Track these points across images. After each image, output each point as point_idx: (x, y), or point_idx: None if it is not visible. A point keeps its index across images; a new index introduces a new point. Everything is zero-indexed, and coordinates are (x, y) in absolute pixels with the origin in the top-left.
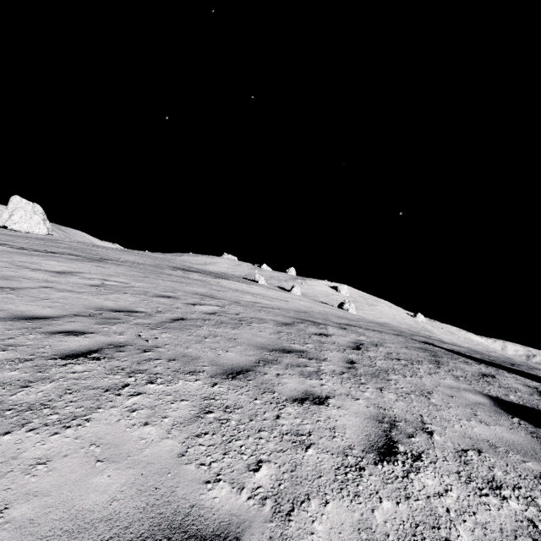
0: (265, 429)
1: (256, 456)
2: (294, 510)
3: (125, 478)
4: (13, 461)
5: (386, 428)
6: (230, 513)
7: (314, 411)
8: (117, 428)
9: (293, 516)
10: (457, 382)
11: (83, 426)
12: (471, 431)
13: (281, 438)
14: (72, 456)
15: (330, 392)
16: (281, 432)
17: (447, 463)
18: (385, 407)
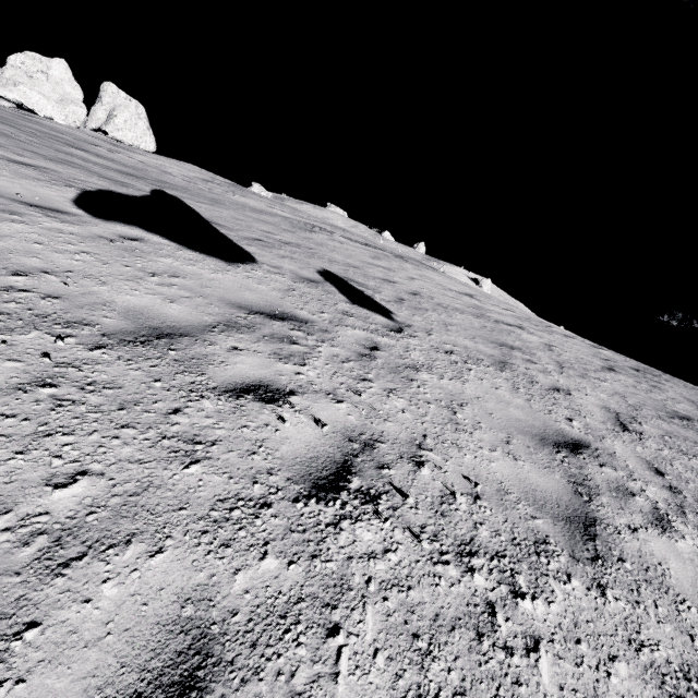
0: None
1: None
2: None
3: None
4: None
5: None
6: None
7: None
8: None
9: None
10: None
11: None
12: None
13: None
14: None
15: None
16: None
17: None
18: None
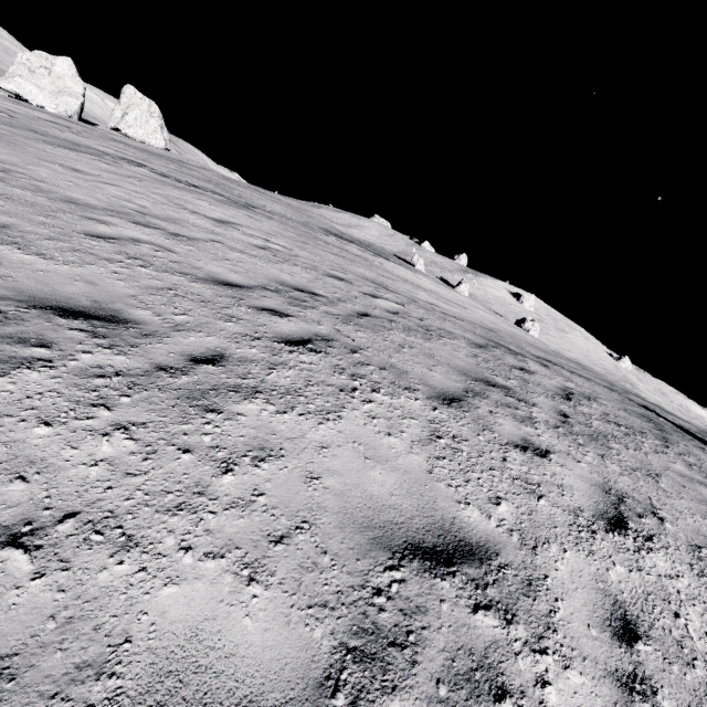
0: (496, 469)
1: (494, 492)
2: (538, 548)
3: (393, 479)
4: (303, 440)
5: (614, 501)
6: (485, 533)
7: (538, 463)
8: (367, 431)
9: (538, 551)
10: (690, 471)
11: (339, 422)
12: (705, 530)
13: (512, 481)
14: (344, 448)
15: (549, 446)
16: (511, 475)
17: (679, 553)
18: (610, 479)
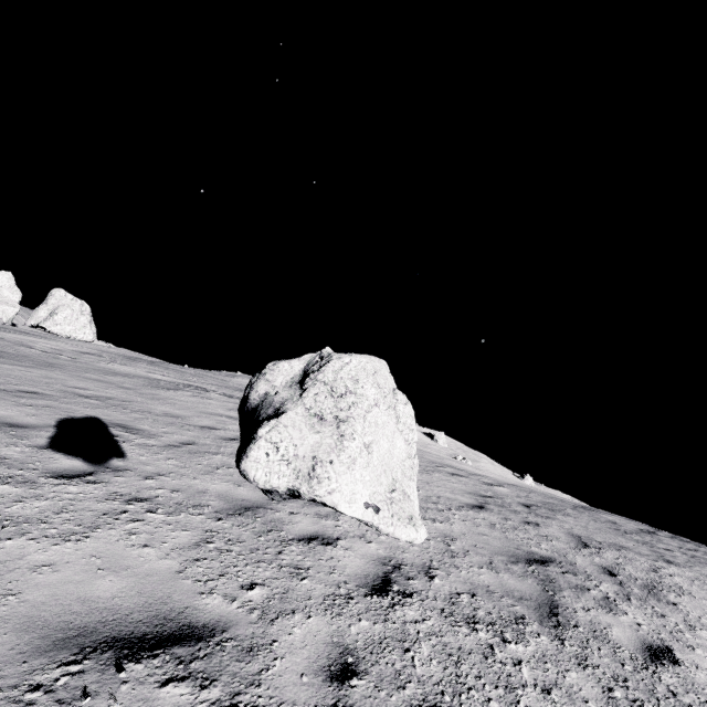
0: None
1: None
2: None
3: None
4: None
5: None
6: None
7: None
8: (705, 595)
9: None
10: None
11: (693, 593)
12: None
13: None
14: None
15: None
16: None
17: None
18: None
